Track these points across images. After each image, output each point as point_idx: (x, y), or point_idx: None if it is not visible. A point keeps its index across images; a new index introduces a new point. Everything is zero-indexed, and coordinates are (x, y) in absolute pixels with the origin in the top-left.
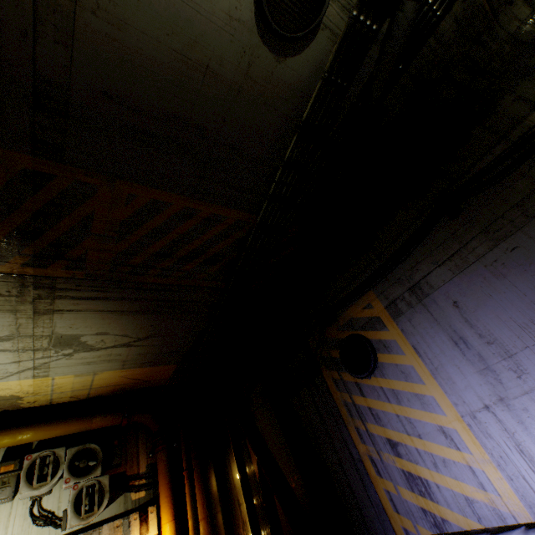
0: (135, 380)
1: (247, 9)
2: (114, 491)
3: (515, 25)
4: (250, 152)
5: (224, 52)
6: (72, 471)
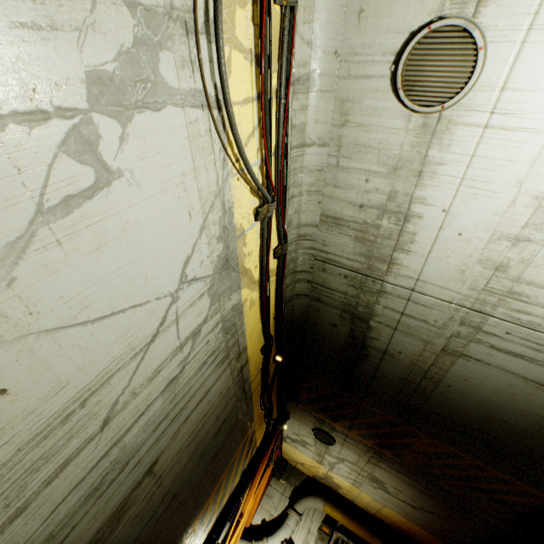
0: (409, 530)
1: (537, 410)
2: None
3: None
4: (543, 462)
5: (518, 419)
6: None
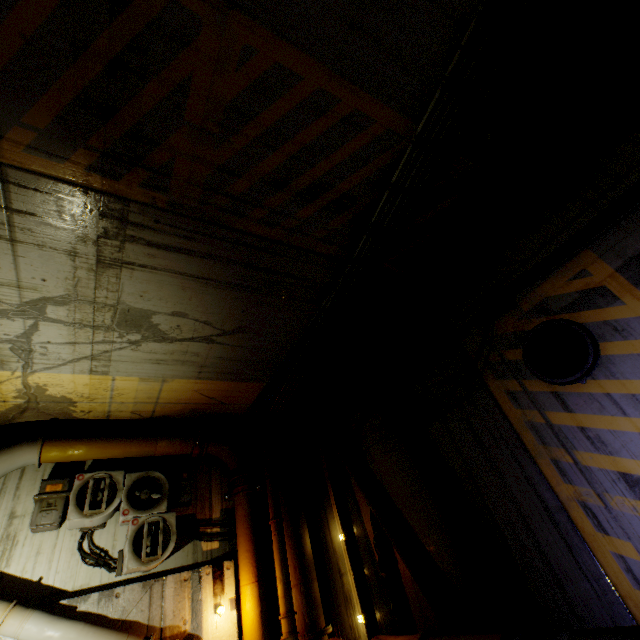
0: (210, 400)
1: None
2: (180, 537)
3: None
4: None
5: None
6: (131, 502)
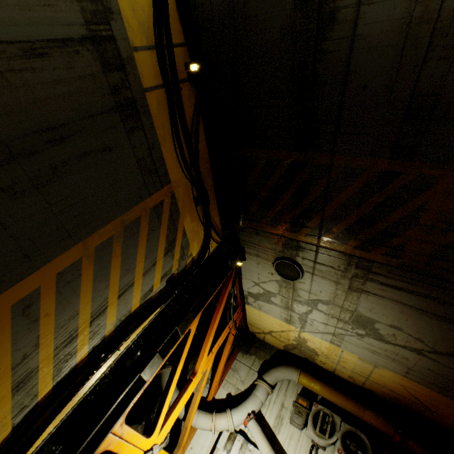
0: (413, 398)
1: None
2: None
3: None
4: None
5: None
6: (343, 444)
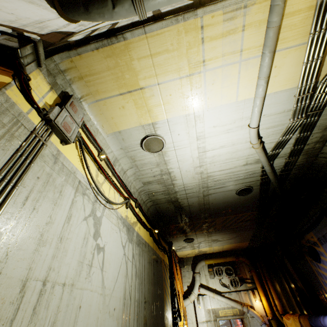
0: (235, 246)
1: (235, 195)
2: (240, 282)
3: (323, 161)
4: (247, 205)
5: (233, 200)
6: (226, 273)
